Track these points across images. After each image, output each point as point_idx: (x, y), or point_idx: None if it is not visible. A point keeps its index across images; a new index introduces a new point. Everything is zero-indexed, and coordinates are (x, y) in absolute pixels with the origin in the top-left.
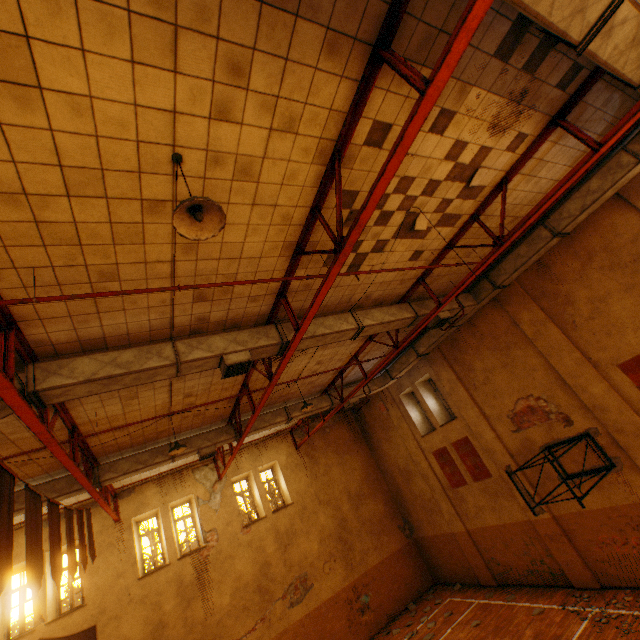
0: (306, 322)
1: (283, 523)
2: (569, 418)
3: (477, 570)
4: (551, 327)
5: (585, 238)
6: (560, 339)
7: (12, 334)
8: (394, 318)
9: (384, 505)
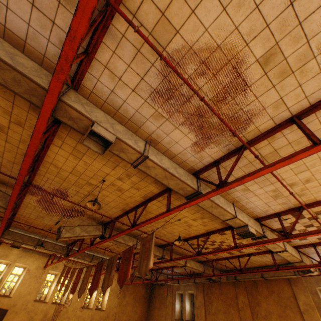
0: (175, 260)
1: (96, 317)
2: None
3: None
4: (248, 309)
5: (273, 284)
6: (250, 317)
7: (115, 223)
8: (196, 268)
9: None
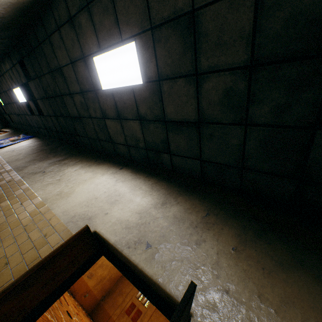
0: None
1: (105, 262)
2: None
3: None
4: None
5: None
6: None
7: None
8: None
9: (108, 287)
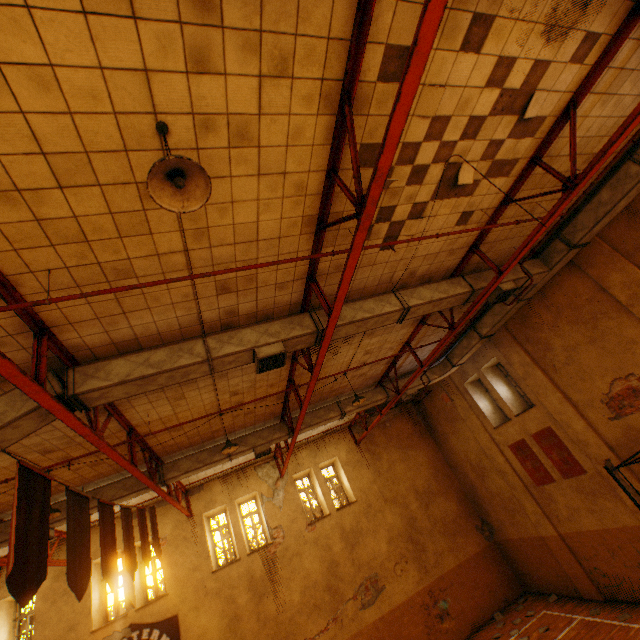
0: (337, 304)
1: (348, 521)
2: None
3: (576, 581)
4: None
5: None
6: None
7: (45, 340)
8: (445, 295)
9: (457, 504)
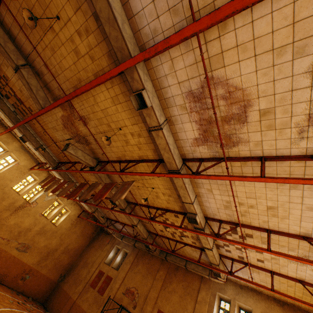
0: (133, 215)
1: (48, 227)
2: (136, 306)
3: None
4: (161, 282)
5: (189, 275)
6: (159, 287)
7: (107, 164)
8: (143, 233)
9: (68, 263)
